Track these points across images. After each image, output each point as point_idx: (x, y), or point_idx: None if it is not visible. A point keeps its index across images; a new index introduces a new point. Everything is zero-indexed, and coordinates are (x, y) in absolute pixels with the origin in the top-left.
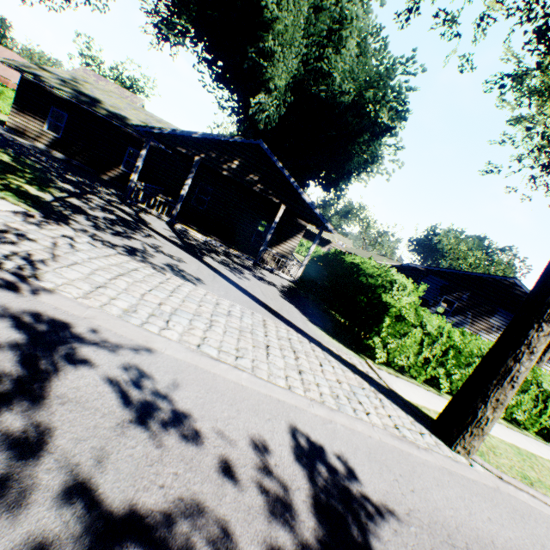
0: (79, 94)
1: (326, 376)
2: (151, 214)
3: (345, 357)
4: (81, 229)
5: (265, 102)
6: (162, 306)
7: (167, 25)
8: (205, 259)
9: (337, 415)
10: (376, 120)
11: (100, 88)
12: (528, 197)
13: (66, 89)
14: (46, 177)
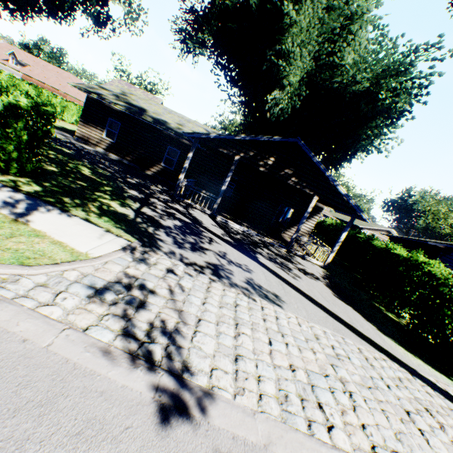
0: (130, 106)
1: None
2: (195, 208)
3: (452, 394)
4: (170, 252)
5: (279, 97)
6: (296, 372)
7: (191, 40)
8: (259, 258)
9: None
10: (392, 106)
11: (141, 97)
12: None
13: (120, 103)
14: (118, 186)
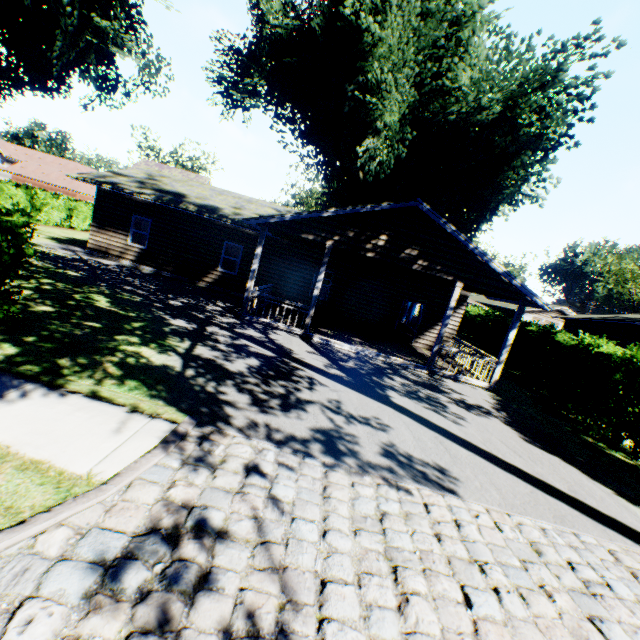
0: (161, 193)
1: None
2: (277, 328)
3: None
4: (248, 425)
5: (374, 147)
6: None
7: (236, 89)
8: (391, 397)
9: None
10: (542, 132)
11: (177, 179)
12: None
13: (147, 191)
14: (154, 316)
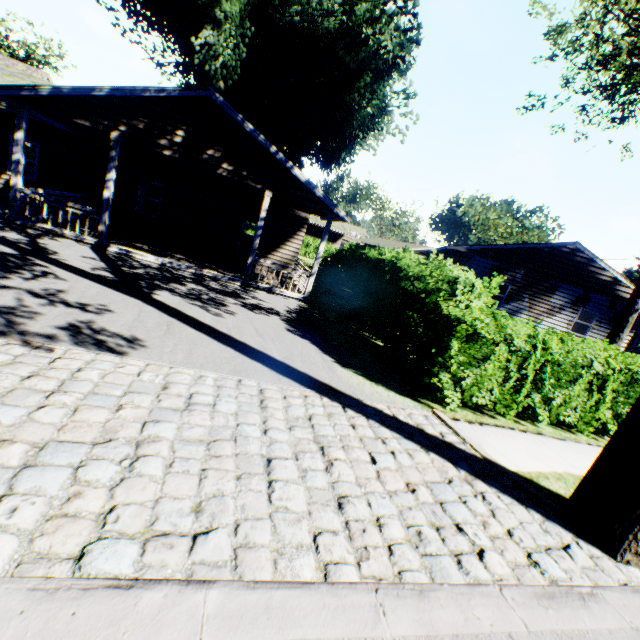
0: None
1: (389, 487)
2: (65, 237)
3: (403, 418)
4: None
5: (216, 42)
6: None
7: None
8: (157, 295)
9: (435, 606)
10: (379, 49)
11: None
12: (582, 134)
13: None
14: None
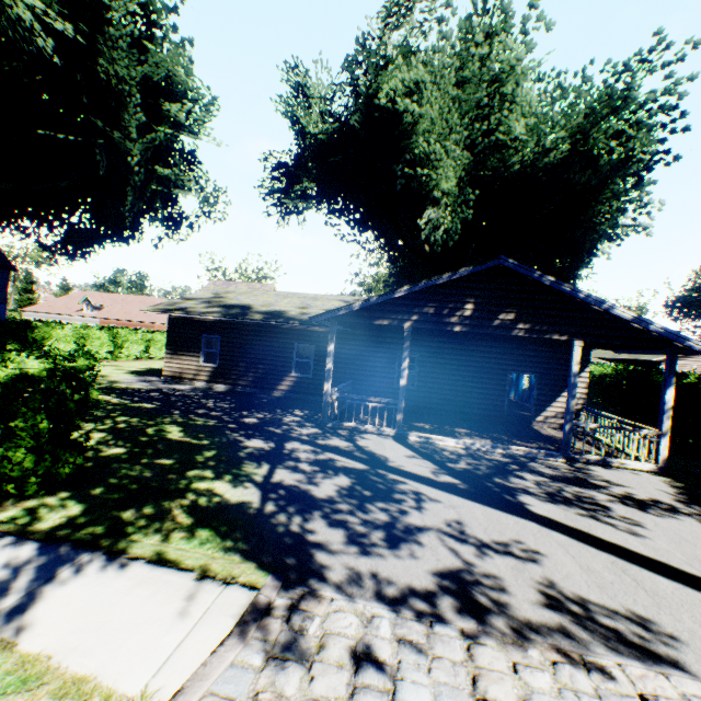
0: (227, 309)
1: None
2: (365, 431)
3: None
4: (347, 577)
5: (436, 216)
6: None
7: (288, 197)
8: (528, 505)
9: None
10: (628, 155)
11: (242, 291)
12: None
13: (213, 309)
14: (228, 440)
